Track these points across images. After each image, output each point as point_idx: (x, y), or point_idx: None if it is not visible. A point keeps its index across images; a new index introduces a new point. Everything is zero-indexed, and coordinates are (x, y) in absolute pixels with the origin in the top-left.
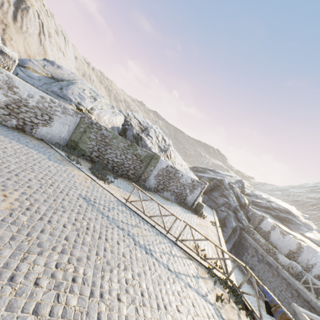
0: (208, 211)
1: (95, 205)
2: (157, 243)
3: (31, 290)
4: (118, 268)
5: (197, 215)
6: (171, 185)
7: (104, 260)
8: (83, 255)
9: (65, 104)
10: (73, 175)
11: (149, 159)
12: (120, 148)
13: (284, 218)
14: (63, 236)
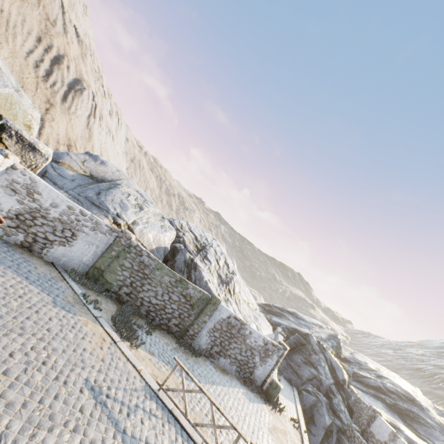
0: (287, 391)
1: (108, 403)
2: None
3: None
4: None
5: (269, 404)
6: (232, 347)
7: None
8: None
9: (99, 216)
10: (84, 335)
11: (203, 303)
12: (163, 284)
13: (407, 411)
14: None
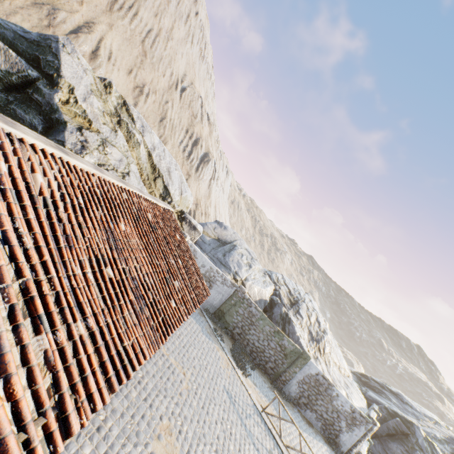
0: None
1: (235, 404)
2: None
3: None
4: None
5: None
6: (318, 403)
7: None
8: None
9: (225, 273)
10: (218, 357)
11: (295, 355)
12: (264, 332)
13: None
14: (216, 434)
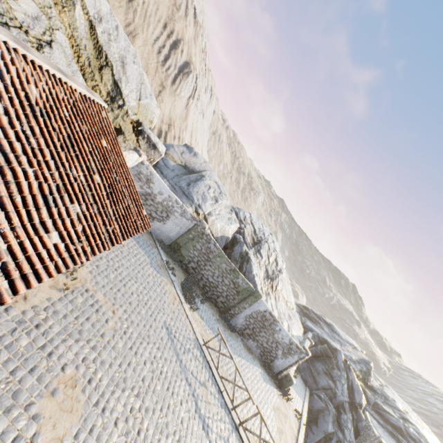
0: (299, 388)
1: (174, 341)
2: (217, 419)
3: (112, 428)
4: (173, 436)
5: (280, 390)
6: (261, 335)
7: (165, 420)
8: (150, 406)
9: (186, 204)
10: (165, 291)
11: (247, 293)
12: (220, 269)
13: None
14: (142, 376)
